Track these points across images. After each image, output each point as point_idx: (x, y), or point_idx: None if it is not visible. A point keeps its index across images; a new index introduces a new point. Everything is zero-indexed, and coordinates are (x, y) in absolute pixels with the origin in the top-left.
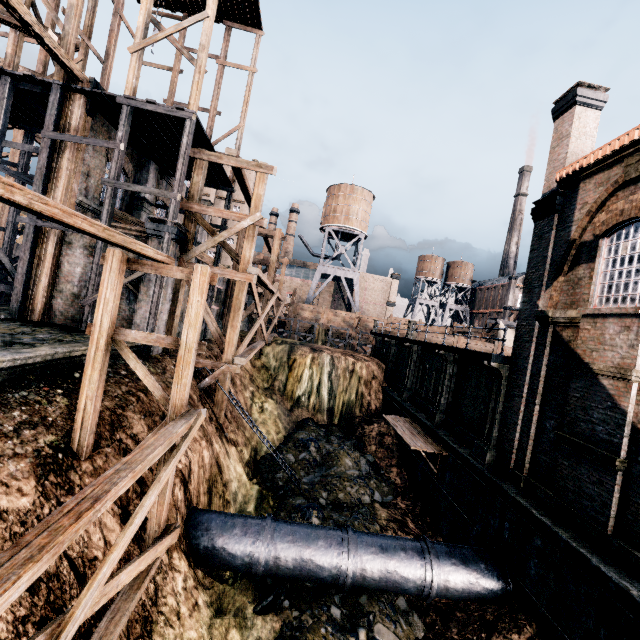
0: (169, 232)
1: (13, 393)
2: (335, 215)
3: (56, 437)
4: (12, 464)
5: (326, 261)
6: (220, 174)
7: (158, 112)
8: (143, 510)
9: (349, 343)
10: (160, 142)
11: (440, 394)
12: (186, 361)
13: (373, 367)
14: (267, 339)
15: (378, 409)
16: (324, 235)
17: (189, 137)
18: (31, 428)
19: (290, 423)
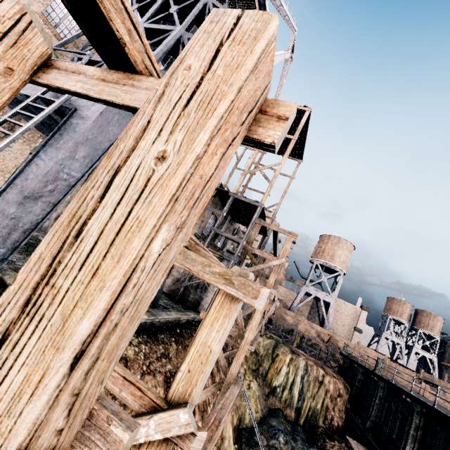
0: (234, 259)
1: (160, 334)
2: (323, 254)
3: (171, 367)
4: (158, 376)
5: (311, 284)
6: (263, 227)
7: (246, 201)
8: (218, 436)
9: (318, 353)
10: (239, 209)
11: (405, 440)
12: (244, 349)
13: (339, 385)
14: (262, 332)
15: (340, 427)
16: (312, 265)
17: (257, 215)
18: (165, 358)
19: (265, 407)
